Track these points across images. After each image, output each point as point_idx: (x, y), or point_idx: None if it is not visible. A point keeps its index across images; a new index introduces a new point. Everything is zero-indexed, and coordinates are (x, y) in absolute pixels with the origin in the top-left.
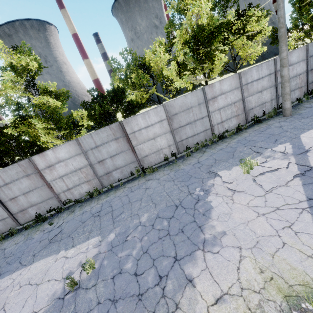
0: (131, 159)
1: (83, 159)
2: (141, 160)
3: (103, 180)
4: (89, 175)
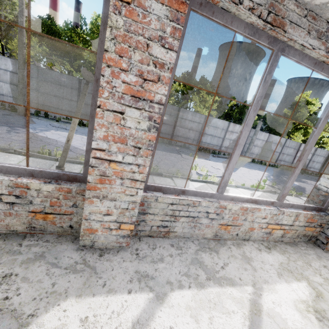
0: (319, 168)
1: (310, 156)
2: (321, 171)
3: (306, 169)
4: (305, 163)
